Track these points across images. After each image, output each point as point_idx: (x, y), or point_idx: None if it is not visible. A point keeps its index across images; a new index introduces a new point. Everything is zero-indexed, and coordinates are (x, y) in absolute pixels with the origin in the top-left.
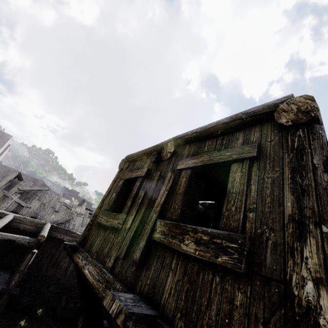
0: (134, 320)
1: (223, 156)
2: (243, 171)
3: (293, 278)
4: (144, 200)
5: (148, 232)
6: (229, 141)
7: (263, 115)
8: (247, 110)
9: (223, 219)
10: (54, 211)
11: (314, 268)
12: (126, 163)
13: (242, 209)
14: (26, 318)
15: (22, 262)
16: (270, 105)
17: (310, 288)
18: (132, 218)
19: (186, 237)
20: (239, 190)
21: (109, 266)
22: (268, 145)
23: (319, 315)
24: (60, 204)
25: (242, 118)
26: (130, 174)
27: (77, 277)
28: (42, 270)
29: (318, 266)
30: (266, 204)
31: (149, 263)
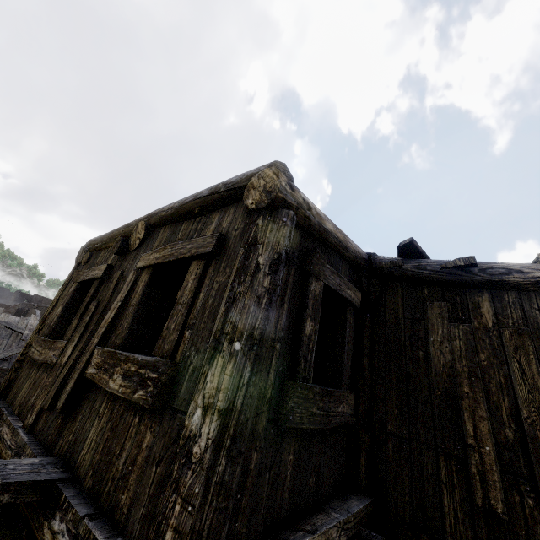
0: (12, 491)
1: (184, 249)
2: (197, 273)
3: (190, 407)
4: (94, 317)
5: (81, 367)
6: (204, 225)
7: (239, 190)
8: (229, 179)
9: (160, 341)
10: None
11: (209, 393)
12: (86, 254)
13: (180, 327)
14: None
15: None
16: (248, 176)
17: (197, 416)
18: (73, 346)
19: (117, 369)
20: (186, 301)
21: (29, 424)
22: (232, 236)
23: (194, 443)
24: None
25: (220, 191)
26: (87, 273)
27: None
28: None
29: (214, 390)
30: (203, 319)
31: (77, 411)
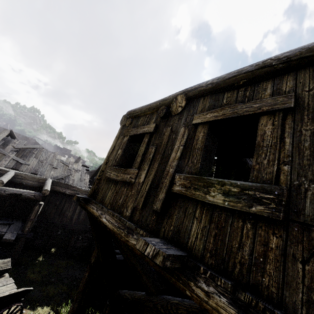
0: (170, 260)
1: (250, 108)
2: (275, 124)
3: None
4: (156, 156)
5: (167, 186)
6: (254, 92)
7: (301, 60)
8: (279, 55)
9: (254, 172)
10: (52, 168)
11: None
12: (129, 119)
13: (276, 162)
14: (42, 255)
15: (32, 212)
16: (311, 48)
17: None
18: (145, 173)
19: (211, 189)
20: (271, 144)
21: (128, 215)
22: (306, 95)
23: None
24: (57, 161)
25: (272, 64)
26: (136, 130)
27: (91, 224)
28: (50, 219)
29: None
30: (305, 157)
31: (170, 212)
